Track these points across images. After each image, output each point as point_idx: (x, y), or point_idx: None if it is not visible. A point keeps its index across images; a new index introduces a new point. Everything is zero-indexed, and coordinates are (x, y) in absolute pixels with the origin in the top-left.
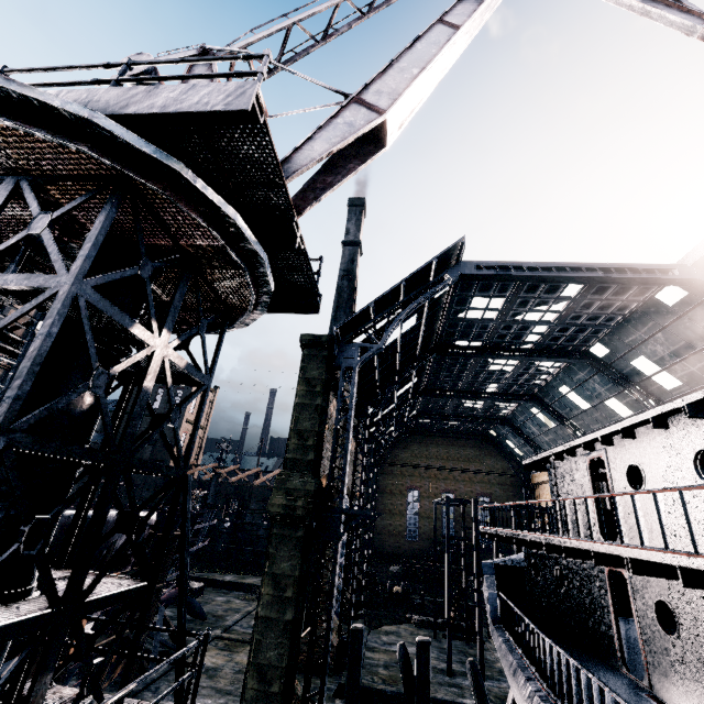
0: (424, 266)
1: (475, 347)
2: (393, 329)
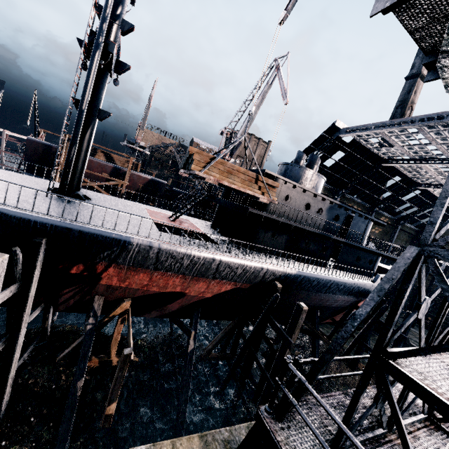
0: (318, 137)
1: (406, 159)
2: None
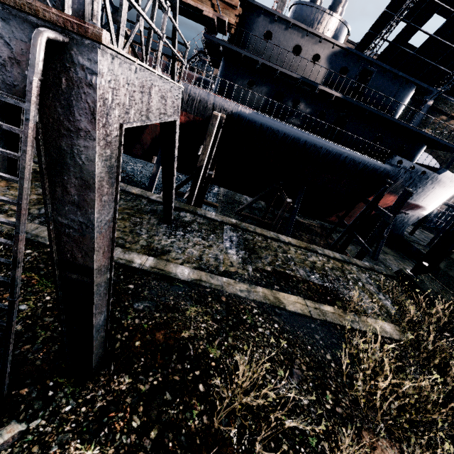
0: None
1: None
2: (385, 39)
